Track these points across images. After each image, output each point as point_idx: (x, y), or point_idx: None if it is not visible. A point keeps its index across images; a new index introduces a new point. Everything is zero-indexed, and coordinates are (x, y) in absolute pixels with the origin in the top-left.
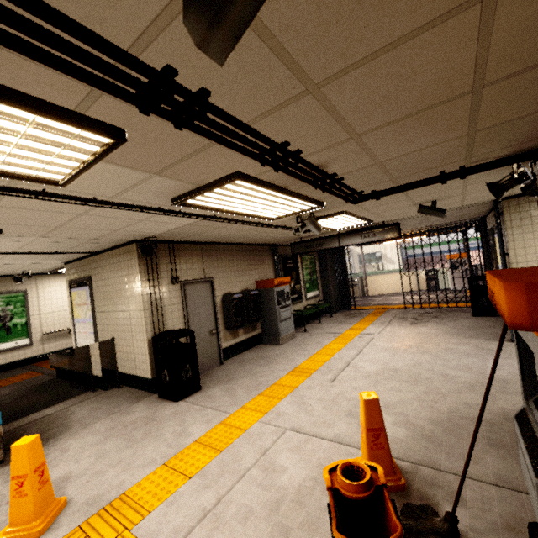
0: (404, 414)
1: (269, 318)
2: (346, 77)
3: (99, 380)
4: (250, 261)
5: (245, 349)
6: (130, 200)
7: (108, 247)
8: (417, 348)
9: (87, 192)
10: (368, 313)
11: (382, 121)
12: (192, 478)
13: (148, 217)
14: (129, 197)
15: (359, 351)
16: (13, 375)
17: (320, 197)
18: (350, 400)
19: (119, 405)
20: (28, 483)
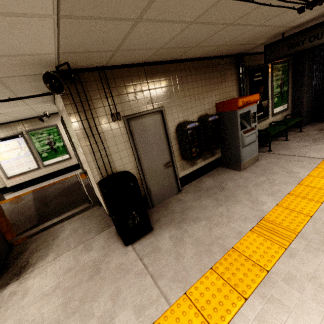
0: None
1: (230, 143)
2: None
3: None
4: (209, 80)
5: (204, 173)
6: None
7: None
8: None
9: None
10: None
11: None
12: None
13: None
14: None
15: None
16: (65, 176)
17: None
18: None
19: (89, 232)
20: None
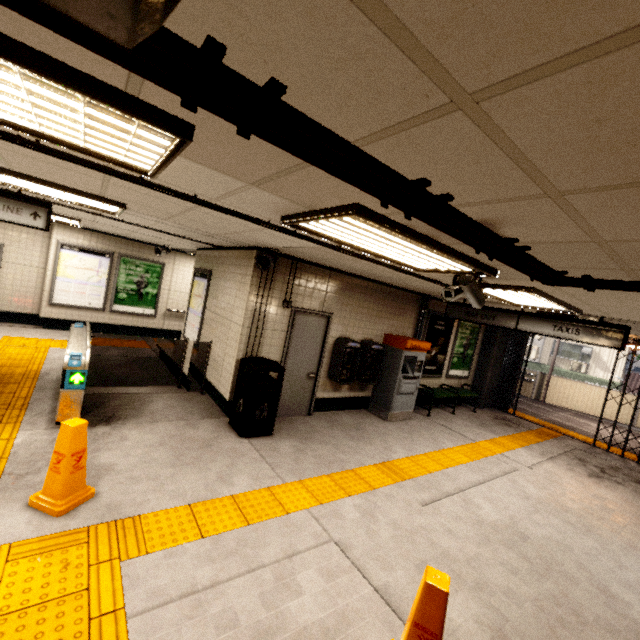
0: (501, 615)
1: (385, 384)
2: (536, 87)
3: (191, 377)
4: (387, 308)
5: (344, 408)
6: (236, 206)
7: (232, 246)
8: (579, 519)
9: (187, 189)
10: (530, 428)
11: (613, 178)
12: (204, 539)
13: (262, 228)
14: (232, 203)
15: (485, 480)
16: (133, 339)
17: (491, 262)
18: (434, 546)
19: (191, 414)
20: (64, 463)
